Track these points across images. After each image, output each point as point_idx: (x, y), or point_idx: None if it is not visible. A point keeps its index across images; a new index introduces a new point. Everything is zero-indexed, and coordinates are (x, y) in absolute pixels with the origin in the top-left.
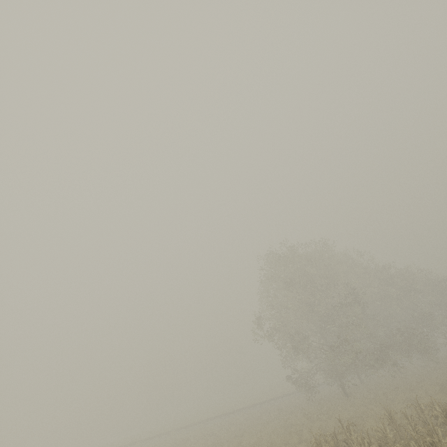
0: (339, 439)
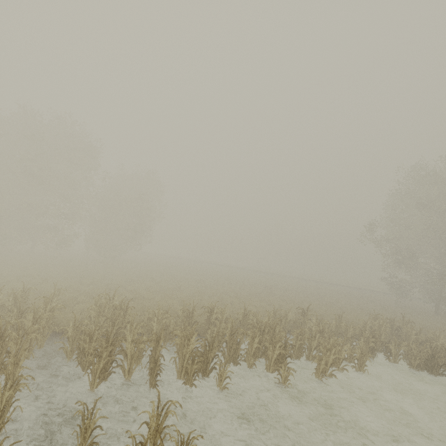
0: (395, 324)
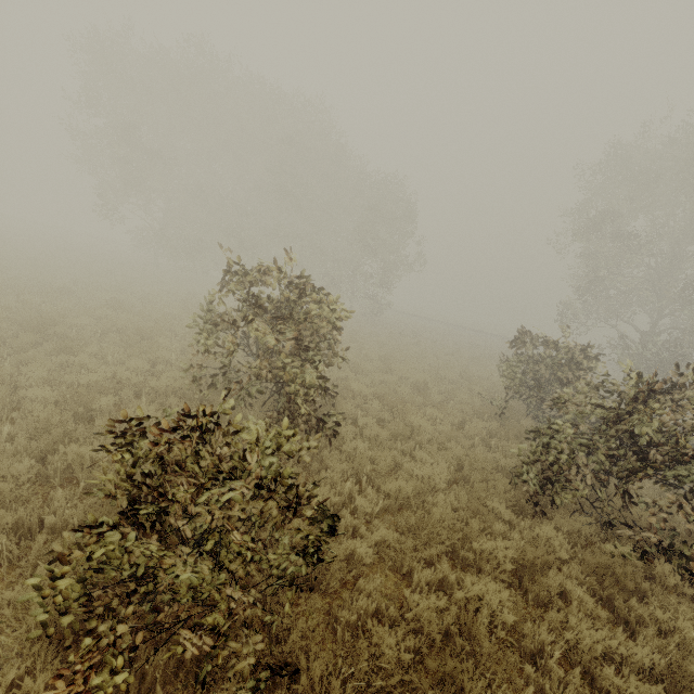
0: None
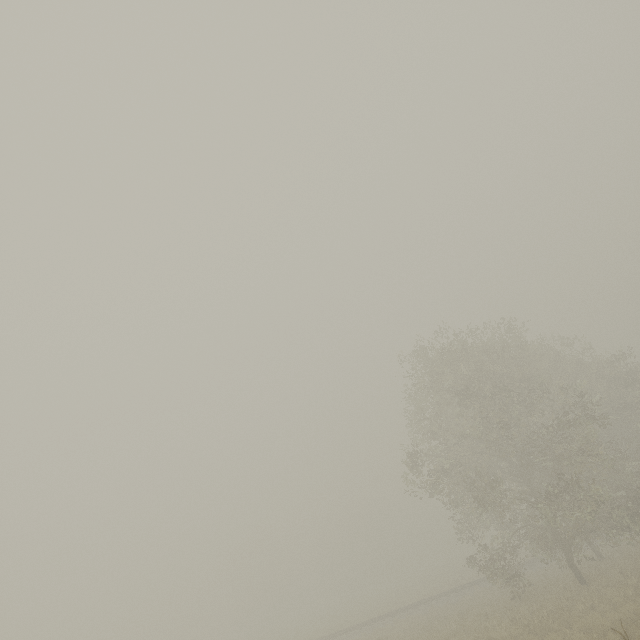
0: None
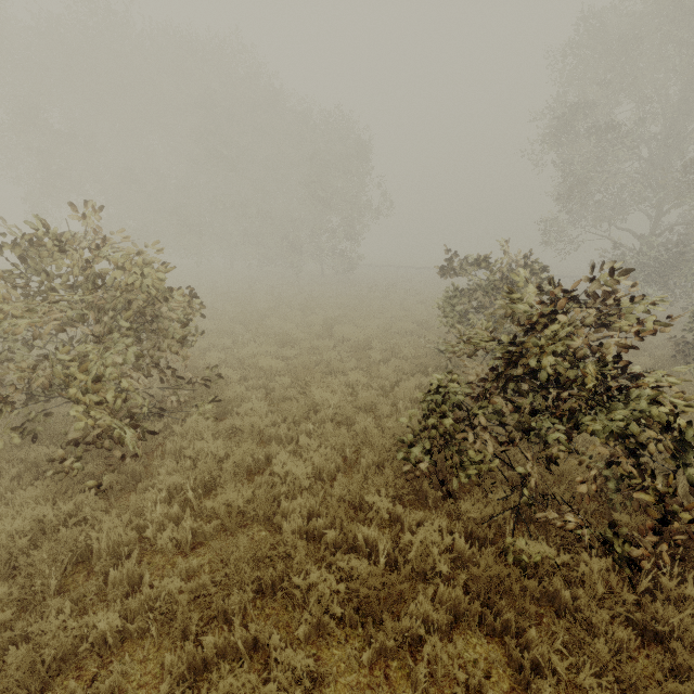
0: None
